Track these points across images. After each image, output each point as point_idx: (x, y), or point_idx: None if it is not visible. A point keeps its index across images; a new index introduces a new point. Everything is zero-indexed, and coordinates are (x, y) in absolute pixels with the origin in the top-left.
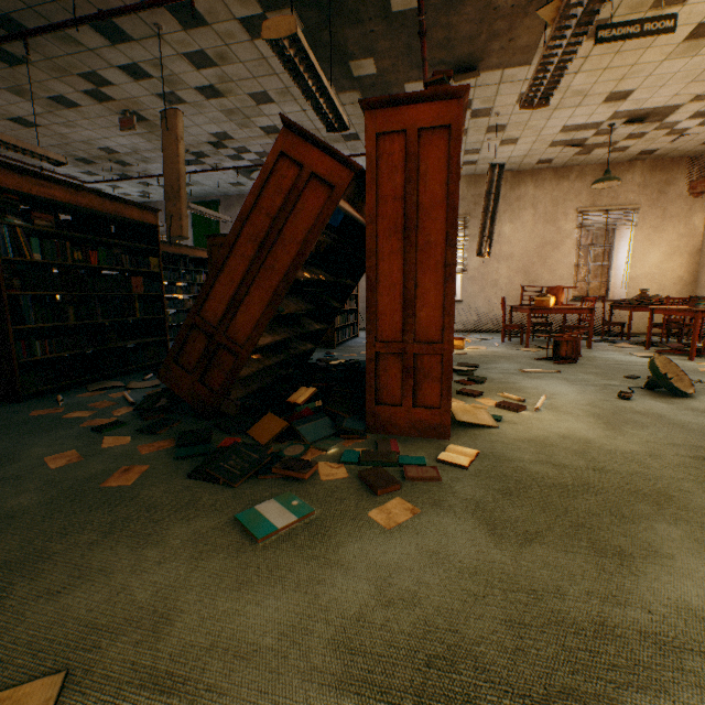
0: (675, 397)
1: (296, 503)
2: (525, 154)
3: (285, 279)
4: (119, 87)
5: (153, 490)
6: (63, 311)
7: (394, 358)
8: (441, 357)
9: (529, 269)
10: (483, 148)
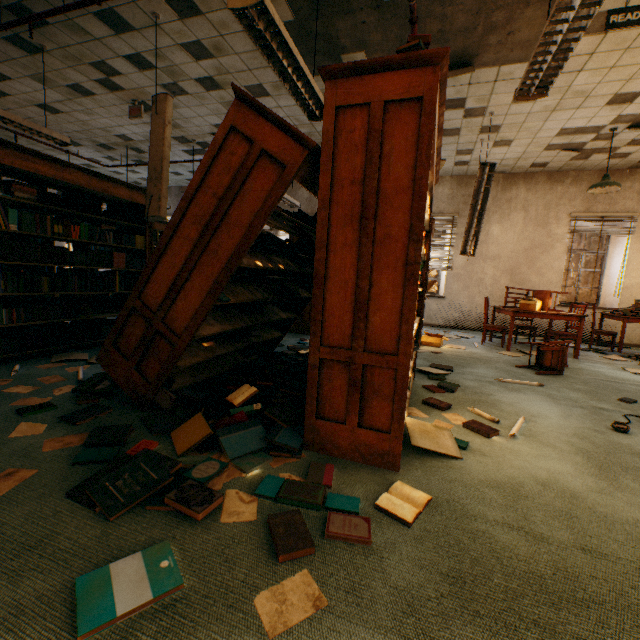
0: None
1: (165, 566)
2: (519, 157)
3: (227, 266)
4: (127, 77)
5: (14, 512)
6: (36, 281)
7: (341, 367)
8: (394, 372)
9: (516, 270)
10: (475, 148)
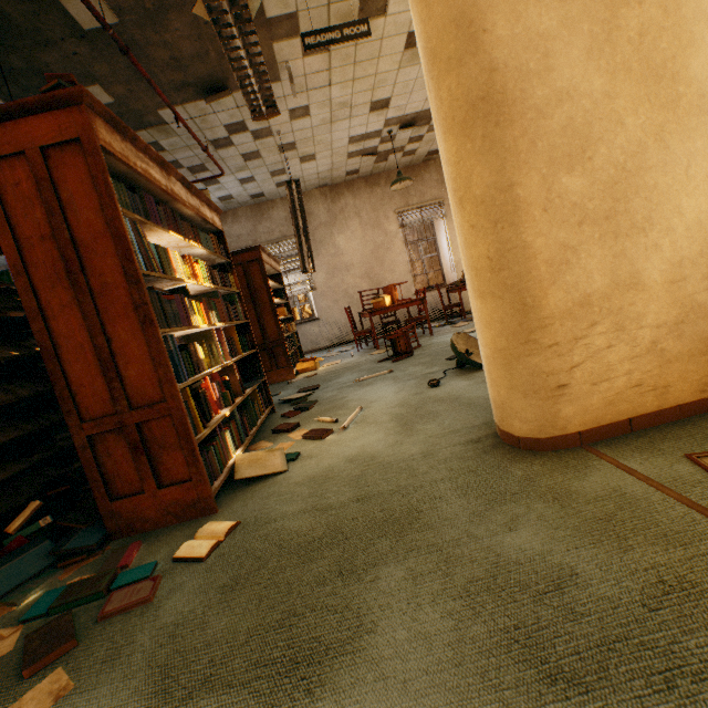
0: (479, 370)
1: None
2: (331, 168)
3: None
4: None
5: None
6: None
7: (116, 436)
8: (172, 418)
9: (371, 273)
10: (286, 167)
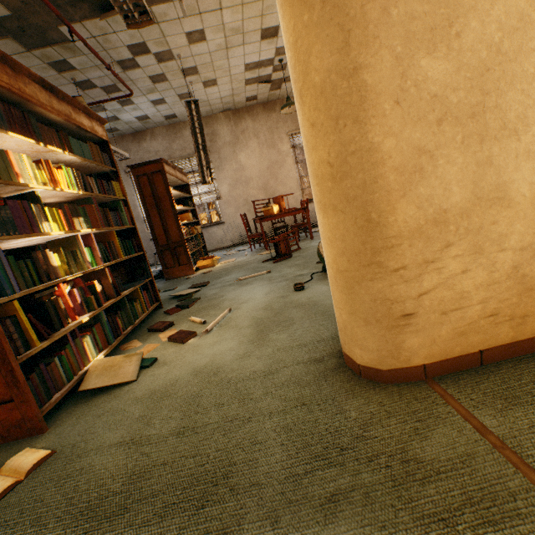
0: None
1: None
2: (232, 94)
3: None
4: None
5: None
6: None
7: None
8: None
9: (267, 186)
10: (192, 91)
